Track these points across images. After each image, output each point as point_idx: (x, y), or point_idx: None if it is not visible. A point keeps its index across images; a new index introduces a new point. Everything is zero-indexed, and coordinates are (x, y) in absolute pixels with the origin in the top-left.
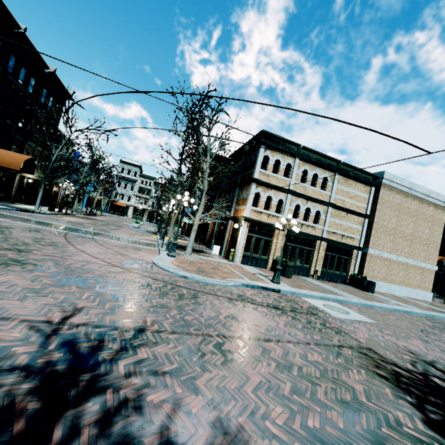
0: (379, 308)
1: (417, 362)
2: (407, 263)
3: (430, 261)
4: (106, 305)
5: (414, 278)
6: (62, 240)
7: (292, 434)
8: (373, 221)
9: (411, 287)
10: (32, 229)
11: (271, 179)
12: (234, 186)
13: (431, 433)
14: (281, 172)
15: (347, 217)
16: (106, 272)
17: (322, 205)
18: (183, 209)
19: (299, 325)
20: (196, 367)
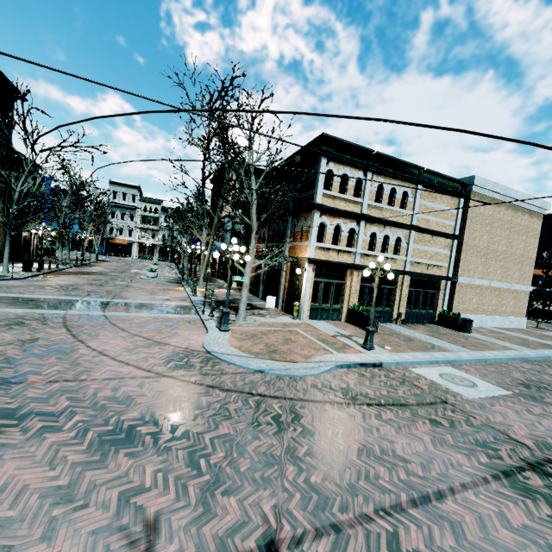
0: (493, 360)
1: None
2: (500, 287)
3: (524, 282)
4: (190, 492)
5: (507, 304)
6: (64, 336)
7: None
8: (461, 242)
9: (505, 315)
10: (11, 319)
11: (338, 202)
12: (285, 213)
13: None
14: (351, 191)
15: (432, 241)
16: (154, 397)
17: (403, 229)
18: (232, 263)
19: (447, 435)
20: None
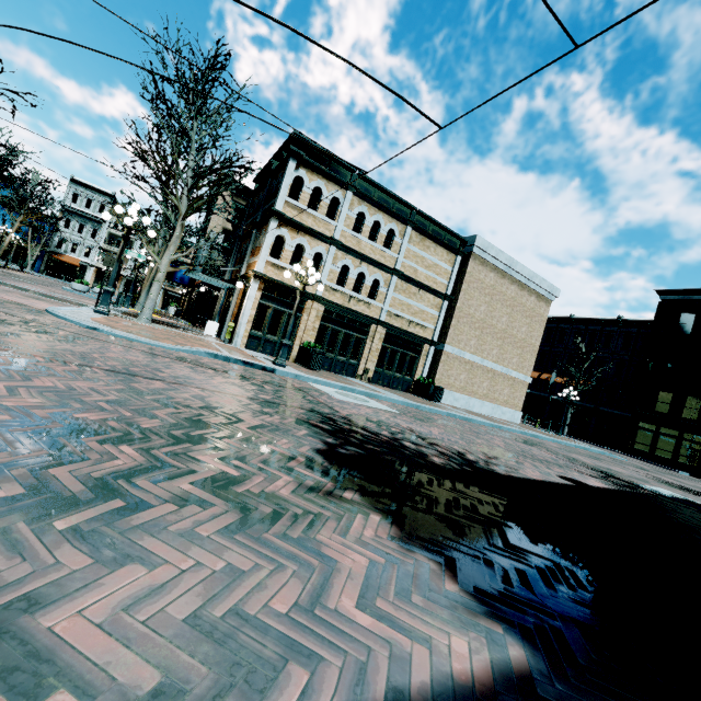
0: (428, 410)
1: (404, 434)
2: (495, 370)
3: (523, 370)
4: None
5: (501, 391)
6: None
7: (14, 413)
8: (455, 306)
9: (497, 403)
10: None
11: (305, 218)
12: (252, 228)
13: (310, 454)
14: (323, 210)
15: (419, 296)
16: None
17: (384, 272)
18: (127, 233)
19: (252, 388)
20: None
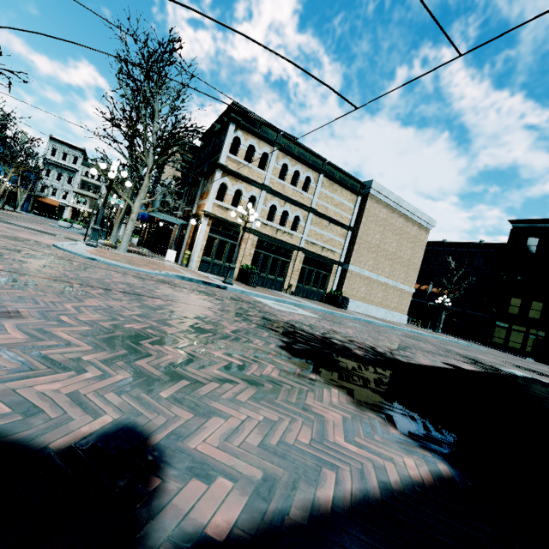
0: (340, 315)
1: (331, 334)
2: (387, 283)
3: (408, 283)
4: None
5: (392, 300)
6: None
7: (90, 325)
8: (356, 235)
9: (389, 309)
10: None
11: (242, 169)
12: (200, 177)
13: (278, 350)
14: (256, 162)
15: (329, 228)
16: None
17: (303, 210)
18: (109, 184)
19: (218, 302)
20: (6, 286)
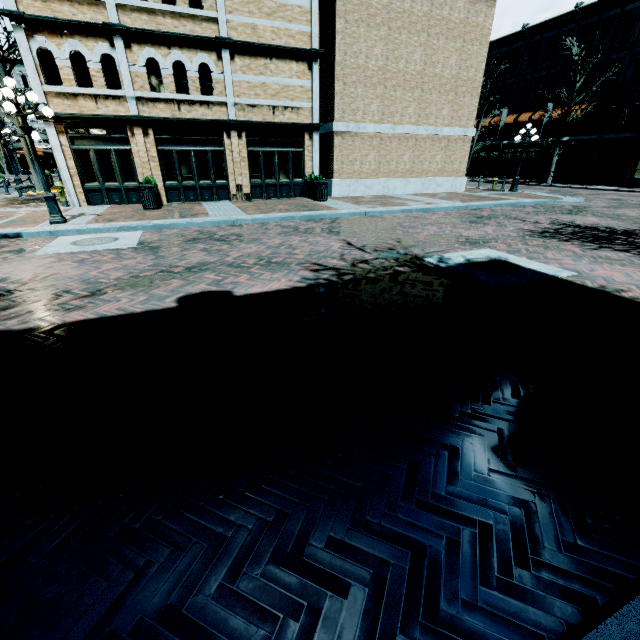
0: (251, 222)
1: None
2: (417, 134)
3: (461, 122)
4: None
5: (431, 160)
6: None
7: None
8: (334, 62)
9: (428, 176)
10: None
11: (57, 6)
12: None
13: None
14: None
15: (273, 66)
16: None
17: (209, 48)
18: None
19: None
20: None
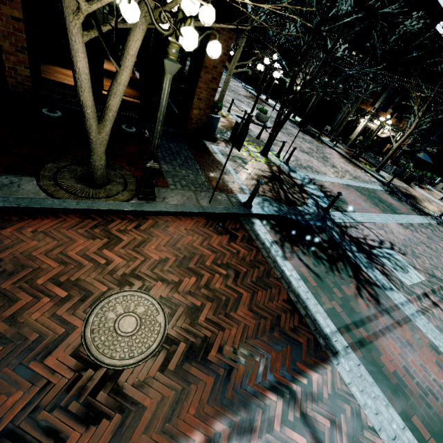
0: None
1: None
2: None
3: None
4: None
5: None
6: None
7: None
8: None
9: None
10: None
11: None
12: None
13: None
14: None
15: None
16: None
17: None
18: None
19: None
20: None
